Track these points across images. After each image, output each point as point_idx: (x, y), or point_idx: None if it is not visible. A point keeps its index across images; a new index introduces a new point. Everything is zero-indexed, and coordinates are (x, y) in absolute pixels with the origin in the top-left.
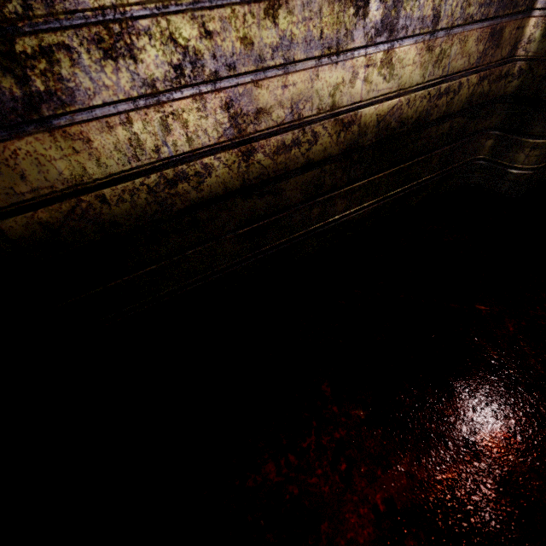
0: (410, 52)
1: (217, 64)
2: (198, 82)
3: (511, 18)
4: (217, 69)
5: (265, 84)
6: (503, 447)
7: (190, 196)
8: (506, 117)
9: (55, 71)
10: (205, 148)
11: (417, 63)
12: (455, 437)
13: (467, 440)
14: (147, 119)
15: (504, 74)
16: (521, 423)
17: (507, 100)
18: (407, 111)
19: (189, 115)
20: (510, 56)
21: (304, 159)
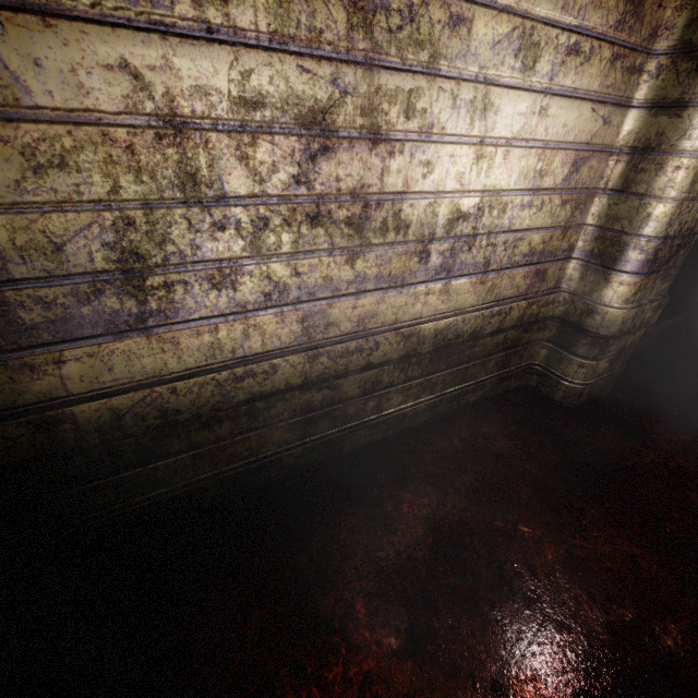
0: (466, 285)
1: (300, 292)
2: (282, 304)
3: (552, 263)
4: (300, 296)
5: (338, 306)
6: (528, 692)
7: (253, 390)
8: (556, 333)
9: (169, 297)
10: (276, 351)
11: (472, 292)
12: (484, 677)
13: (495, 682)
14: (232, 329)
15: (551, 301)
16: (548, 666)
17: (556, 320)
18: (463, 326)
19: (269, 326)
20: (556, 287)
21: (364, 361)
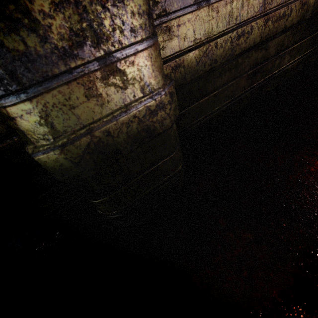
0: None
1: None
2: None
3: None
4: None
5: None
6: None
7: (242, 46)
8: None
9: None
10: (250, 19)
11: None
12: None
13: None
14: (237, 0)
15: None
16: None
17: None
18: None
19: None
20: None
21: (283, 25)
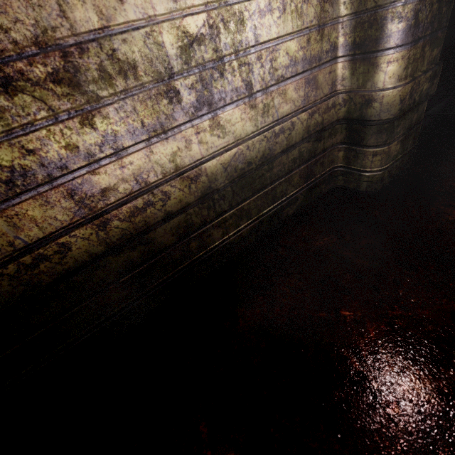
0: (235, 113)
1: (48, 169)
2: (34, 186)
3: (320, 68)
4: (50, 172)
5: (103, 171)
6: None
7: (56, 270)
8: (346, 134)
9: None
10: (60, 230)
11: (246, 119)
12: None
13: None
14: None
15: (331, 105)
16: (382, 450)
17: (342, 122)
18: (250, 153)
19: (34, 211)
20: (332, 92)
21: (162, 212)
